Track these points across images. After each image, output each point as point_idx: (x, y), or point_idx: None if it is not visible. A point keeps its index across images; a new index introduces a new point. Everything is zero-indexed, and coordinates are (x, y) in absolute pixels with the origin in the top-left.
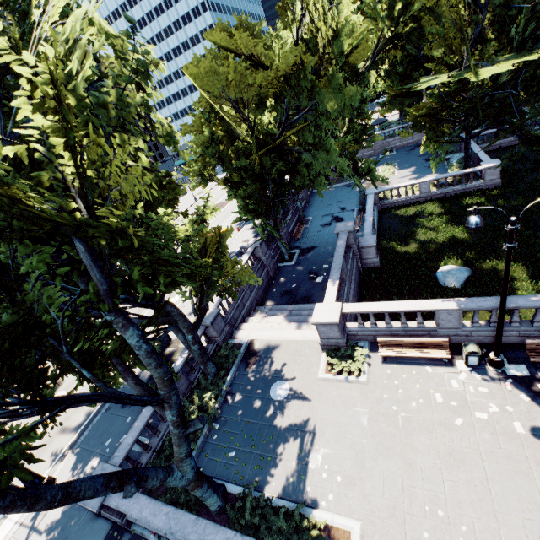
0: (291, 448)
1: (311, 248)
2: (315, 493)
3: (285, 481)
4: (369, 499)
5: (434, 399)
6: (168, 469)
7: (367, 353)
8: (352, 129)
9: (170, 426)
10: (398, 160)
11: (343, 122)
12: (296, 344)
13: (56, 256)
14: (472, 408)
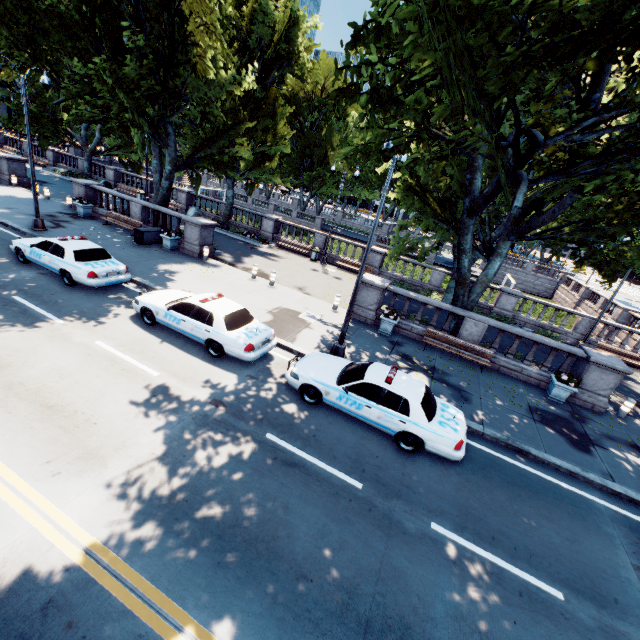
0: None
1: None
2: None
3: None
4: None
5: None
6: None
7: None
8: None
9: None
10: None
11: None
12: None
13: None
14: None
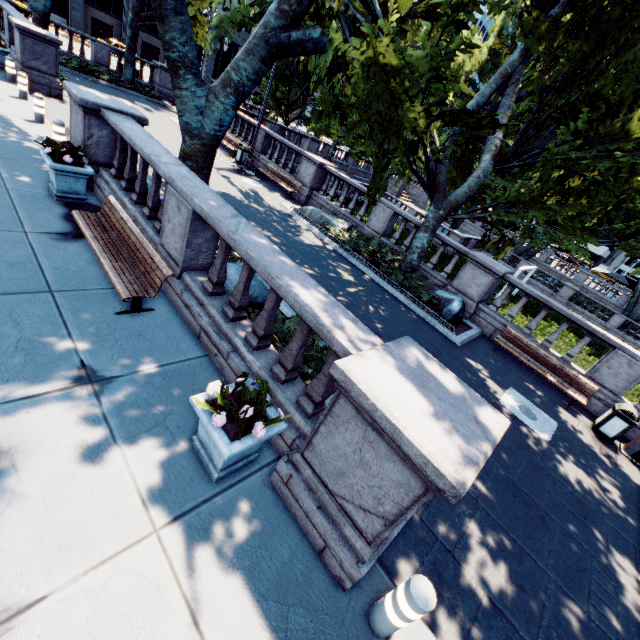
0: None
1: None
2: None
3: None
4: None
5: None
6: None
7: None
8: None
9: None
10: None
11: None
12: None
13: None
14: None
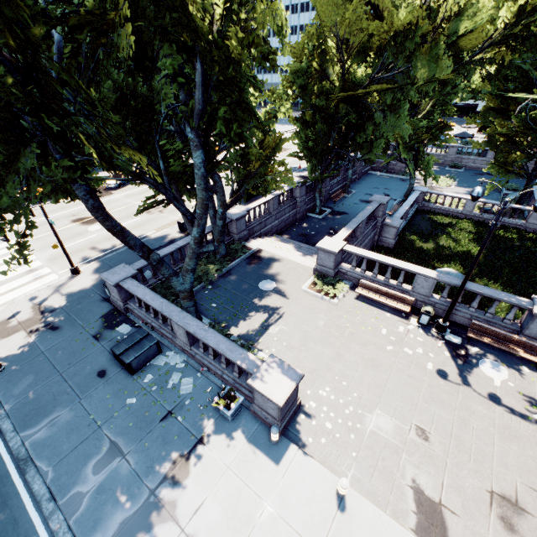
0: (259, 317)
1: (342, 213)
2: (264, 344)
3: (246, 331)
4: (299, 360)
5: (380, 331)
6: (176, 272)
7: (347, 289)
8: (430, 113)
9: (192, 241)
10: (461, 178)
11: (426, 105)
12: (294, 264)
13: (179, 70)
14: (404, 345)
